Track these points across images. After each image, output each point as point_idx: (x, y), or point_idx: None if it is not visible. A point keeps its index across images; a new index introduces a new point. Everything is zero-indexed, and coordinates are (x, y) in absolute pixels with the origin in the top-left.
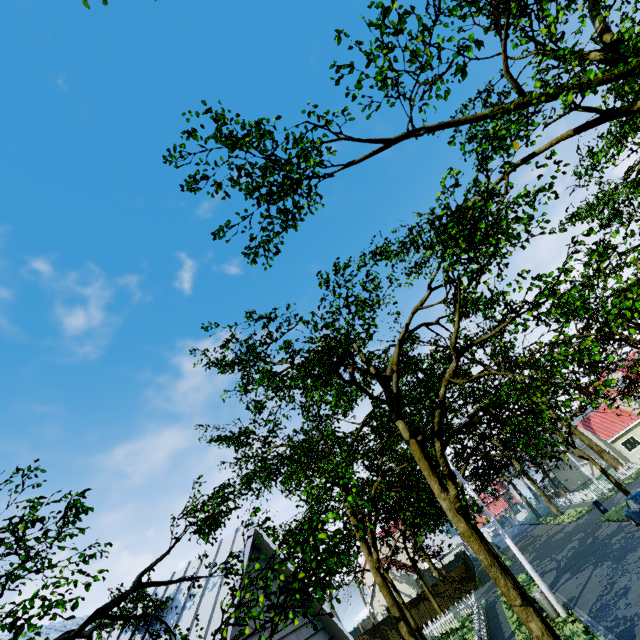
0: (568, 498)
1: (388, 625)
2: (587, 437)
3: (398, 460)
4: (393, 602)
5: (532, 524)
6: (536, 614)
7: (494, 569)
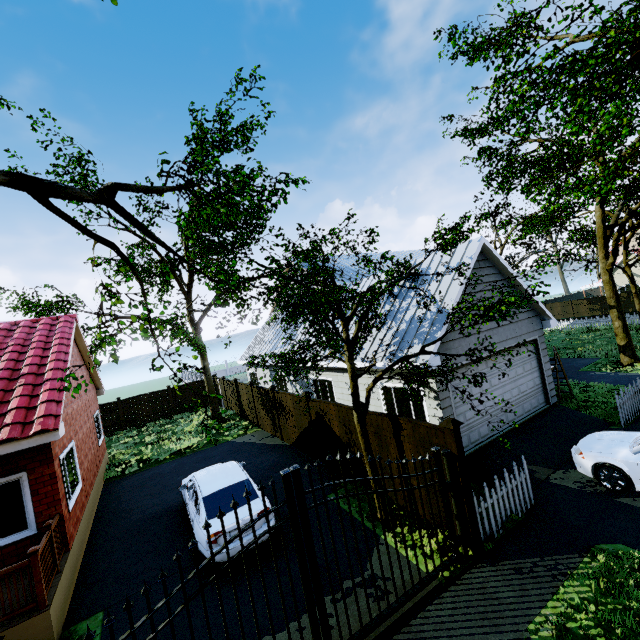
0: None
1: None
2: None
3: None
4: (612, 296)
5: None
6: None
7: None
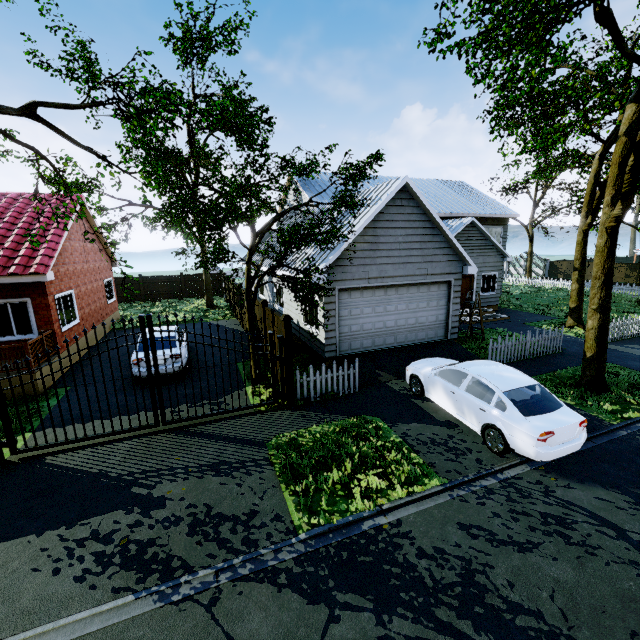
0: None
1: None
2: None
3: None
4: (579, 258)
5: None
6: (599, 320)
7: (595, 282)
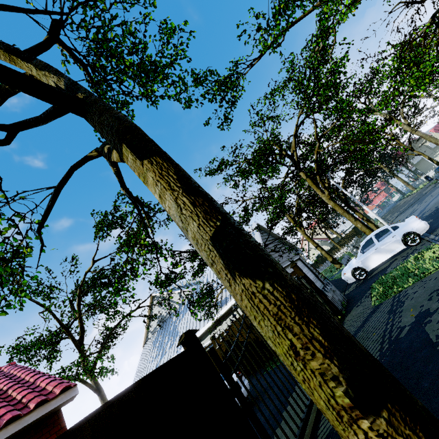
0: (421, 179)
1: (318, 263)
2: (434, 138)
3: (305, 189)
4: (313, 242)
5: (399, 200)
6: (359, 222)
7: (344, 213)
